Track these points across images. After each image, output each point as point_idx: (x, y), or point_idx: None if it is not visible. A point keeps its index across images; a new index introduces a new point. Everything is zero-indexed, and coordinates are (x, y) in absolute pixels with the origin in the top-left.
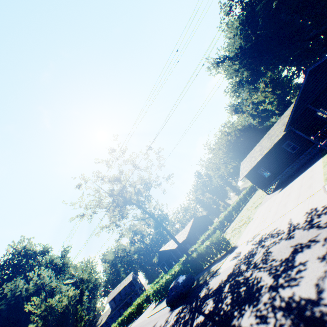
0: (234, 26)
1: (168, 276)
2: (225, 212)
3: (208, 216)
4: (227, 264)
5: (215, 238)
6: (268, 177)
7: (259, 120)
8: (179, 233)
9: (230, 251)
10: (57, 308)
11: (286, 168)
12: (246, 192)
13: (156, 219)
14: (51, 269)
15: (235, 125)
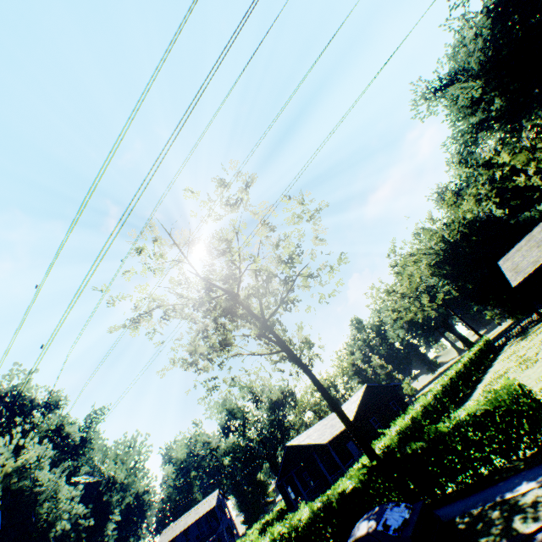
0: (483, 9)
1: (320, 505)
2: (442, 380)
3: (394, 389)
4: None
5: (509, 398)
6: None
7: (506, 212)
8: (331, 415)
9: None
10: None
11: None
12: (477, 350)
13: (298, 357)
14: (56, 446)
15: (459, 213)
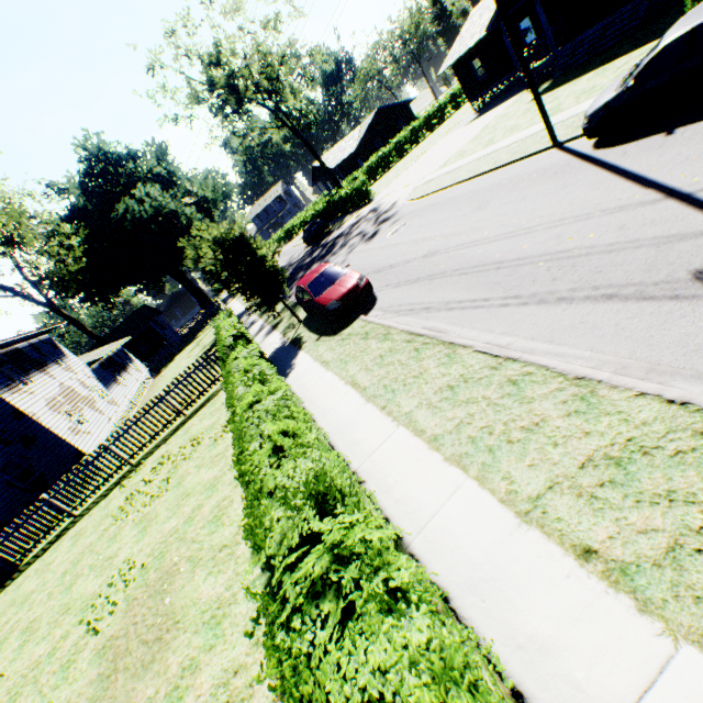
0: None
1: (314, 212)
2: (431, 110)
3: (408, 106)
4: (350, 222)
5: (356, 188)
6: (482, 80)
7: None
8: (349, 137)
9: (365, 205)
10: (202, 247)
11: (508, 73)
12: None
13: (296, 132)
14: (156, 183)
15: None
